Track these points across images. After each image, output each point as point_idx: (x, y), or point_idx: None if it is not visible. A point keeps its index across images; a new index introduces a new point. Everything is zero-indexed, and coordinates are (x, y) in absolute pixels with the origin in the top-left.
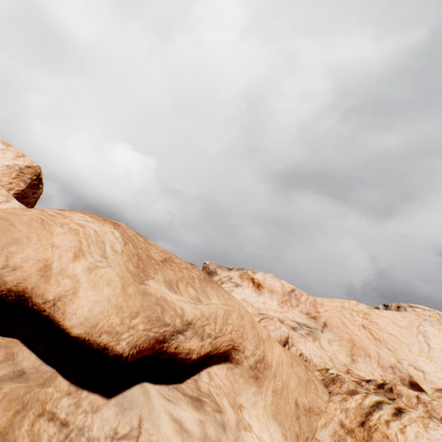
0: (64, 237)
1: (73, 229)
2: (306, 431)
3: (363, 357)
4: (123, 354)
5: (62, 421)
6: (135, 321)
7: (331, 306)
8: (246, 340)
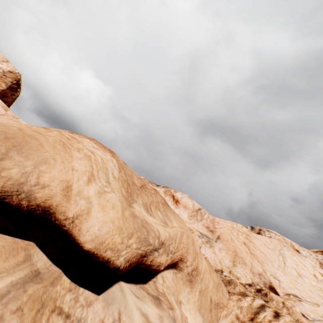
0: (81, 161)
1: (87, 155)
2: (214, 319)
3: (241, 264)
4: (120, 267)
5: (66, 314)
6: (131, 241)
7: (225, 226)
8: (189, 254)
